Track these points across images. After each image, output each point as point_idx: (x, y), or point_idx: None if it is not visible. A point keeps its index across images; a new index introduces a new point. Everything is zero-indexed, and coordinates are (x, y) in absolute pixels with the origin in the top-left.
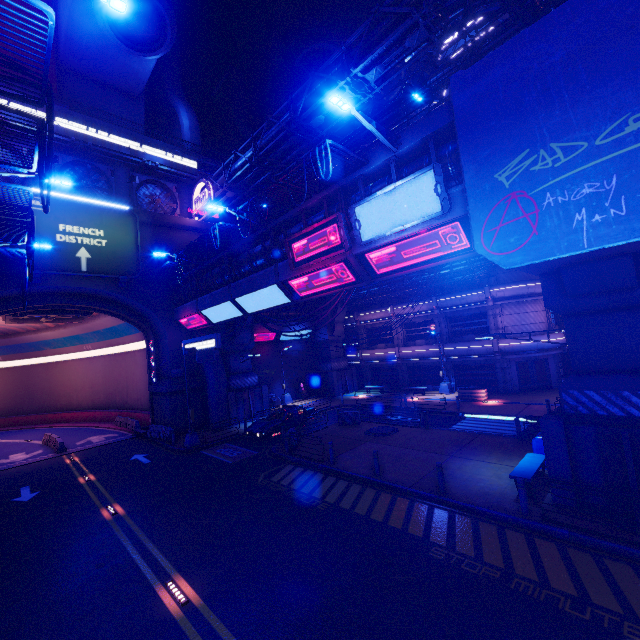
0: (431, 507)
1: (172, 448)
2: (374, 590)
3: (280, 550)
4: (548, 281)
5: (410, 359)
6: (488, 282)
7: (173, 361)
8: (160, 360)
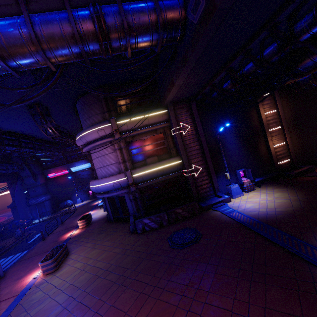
0: None
1: None
2: None
3: None
4: None
5: None
6: None
7: (12, 194)
8: None
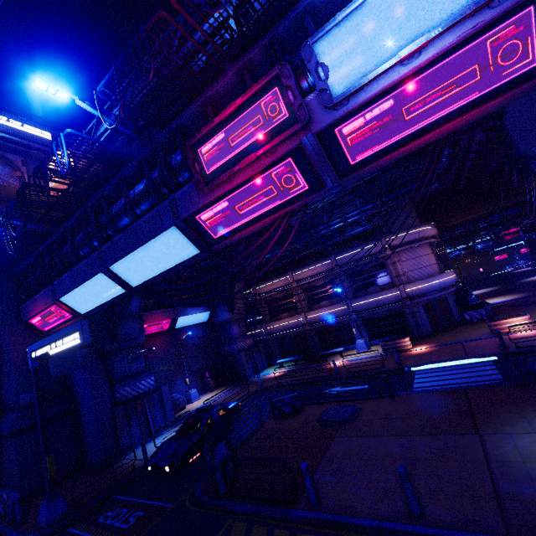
0: None
1: None
2: None
3: None
4: None
5: (318, 323)
6: (381, 233)
7: (22, 381)
8: (2, 384)
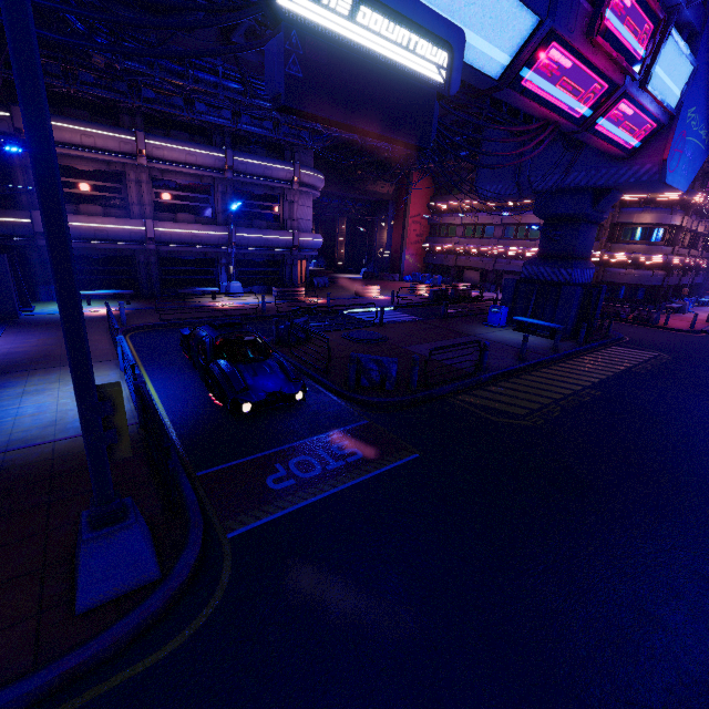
0: (572, 360)
1: (12, 704)
2: (704, 391)
3: (701, 417)
4: (592, 195)
5: (171, 244)
6: (291, 158)
7: None
8: None
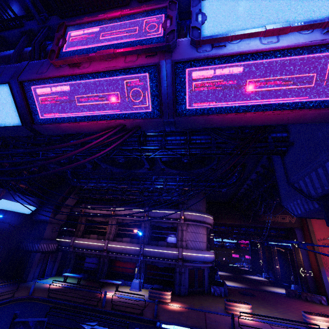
0: None
1: None
2: None
3: None
4: None
5: (114, 253)
6: (182, 207)
7: None
8: None
